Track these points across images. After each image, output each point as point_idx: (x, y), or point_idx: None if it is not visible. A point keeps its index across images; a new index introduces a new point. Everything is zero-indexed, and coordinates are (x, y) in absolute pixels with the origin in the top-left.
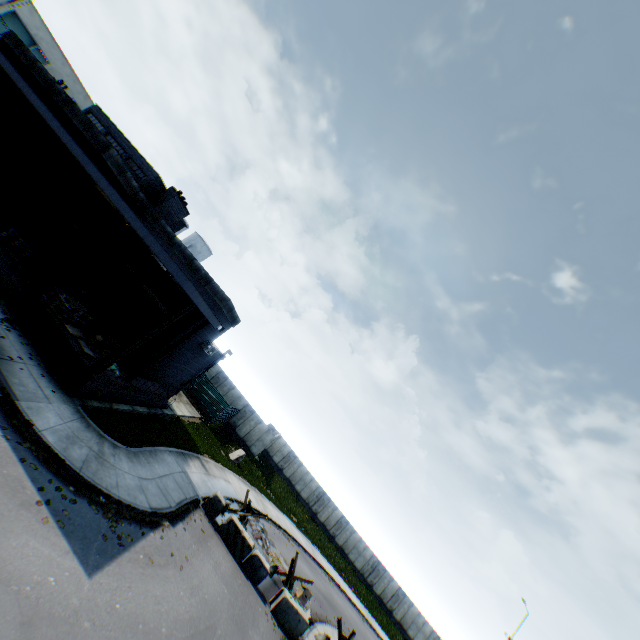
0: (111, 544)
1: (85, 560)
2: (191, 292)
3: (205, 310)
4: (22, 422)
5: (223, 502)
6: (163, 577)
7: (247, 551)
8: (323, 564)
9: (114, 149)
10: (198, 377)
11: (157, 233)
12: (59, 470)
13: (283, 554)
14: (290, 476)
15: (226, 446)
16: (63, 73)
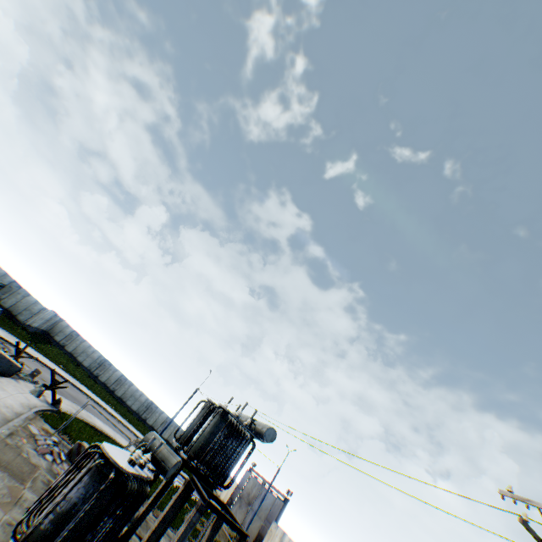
0: None
1: None
2: None
3: None
4: None
5: None
6: None
7: None
8: (84, 390)
9: None
10: None
11: None
12: None
13: (28, 364)
14: (73, 351)
15: None
16: None
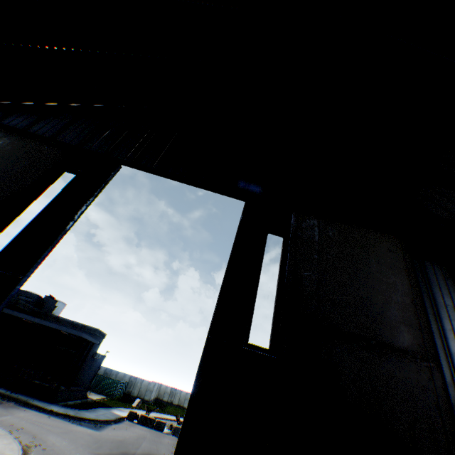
0: (99, 426)
1: (94, 429)
2: (85, 336)
3: (91, 339)
4: (49, 411)
5: (135, 411)
6: (121, 430)
7: (153, 421)
8: None
9: (21, 300)
10: (95, 377)
11: (50, 320)
12: (69, 418)
13: None
14: (178, 402)
15: (129, 403)
16: None
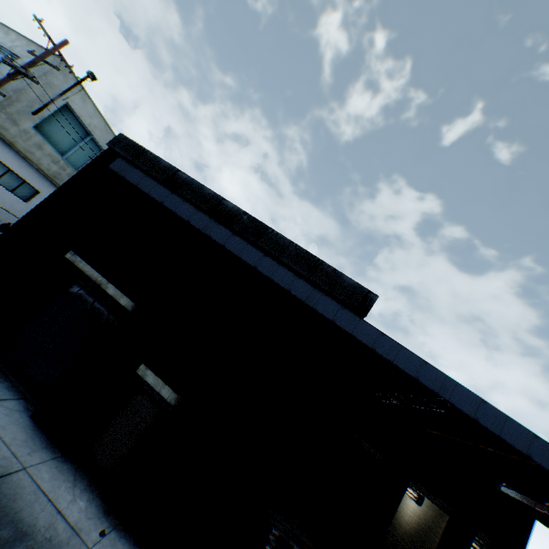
0: None
1: None
2: None
3: None
4: None
5: None
6: None
7: None
8: None
9: (377, 296)
10: None
11: None
12: None
13: None
14: None
15: None
16: None
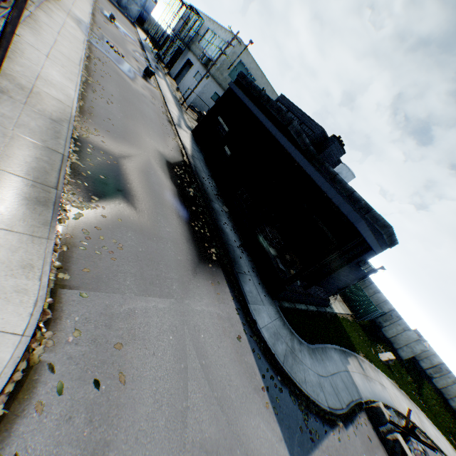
0: (305, 437)
1: (291, 450)
2: (361, 228)
3: (370, 240)
4: (251, 319)
5: (386, 416)
6: None
7: None
8: None
9: (295, 121)
10: None
11: (322, 174)
12: (270, 360)
13: None
14: (440, 388)
15: (374, 344)
16: (261, 83)
